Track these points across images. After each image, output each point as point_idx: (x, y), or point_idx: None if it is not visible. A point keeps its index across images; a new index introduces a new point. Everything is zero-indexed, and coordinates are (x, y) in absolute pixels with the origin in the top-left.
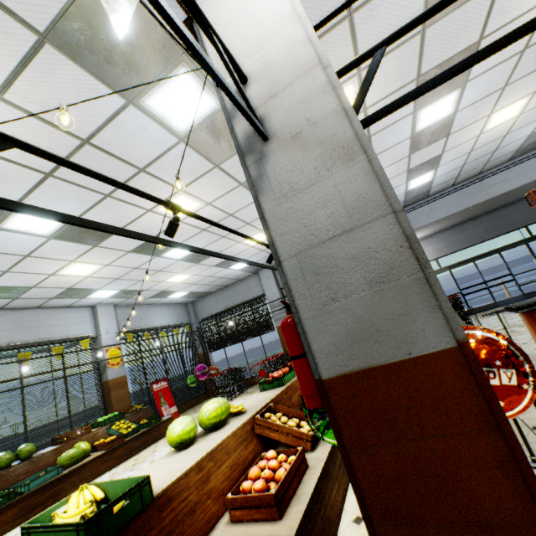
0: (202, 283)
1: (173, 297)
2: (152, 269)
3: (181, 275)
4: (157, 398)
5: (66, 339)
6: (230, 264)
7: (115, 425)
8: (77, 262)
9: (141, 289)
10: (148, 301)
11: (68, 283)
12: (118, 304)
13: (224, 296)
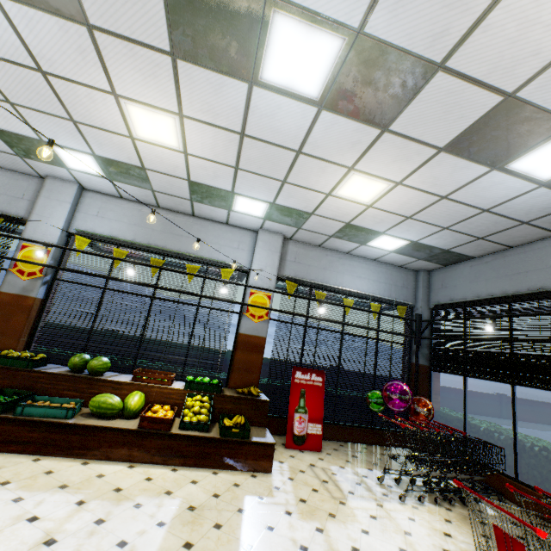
0: (430, 220)
1: (381, 248)
2: (277, 142)
3: (360, 177)
4: (293, 394)
5: (212, 262)
6: (508, 146)
7: (195, 397)
8: (127, 100)
9: (302, 209)
10: (338, 246)
11: (176, 167)
12: (292, 238)
13: (496, 270)
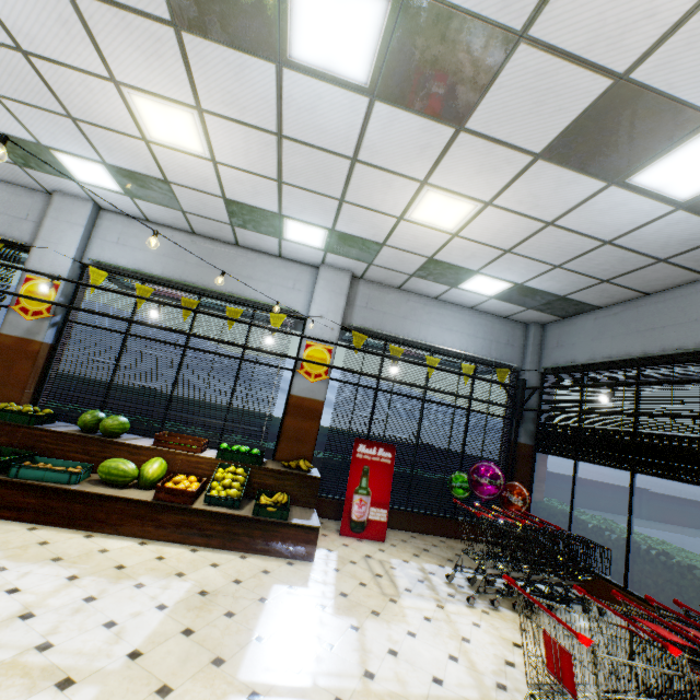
0: (536, 255)
1: (477, 292)
2: (325, 147)
3: (438, 195)
4: (354, 471)
5: (260, 305)
6: (627, 151)
7: (228, 468)
8: (130, 90)
9: (370, 238)
10: (422, 288)
11: (206, 180)
12: (363, 277)
13: (625, 324)
